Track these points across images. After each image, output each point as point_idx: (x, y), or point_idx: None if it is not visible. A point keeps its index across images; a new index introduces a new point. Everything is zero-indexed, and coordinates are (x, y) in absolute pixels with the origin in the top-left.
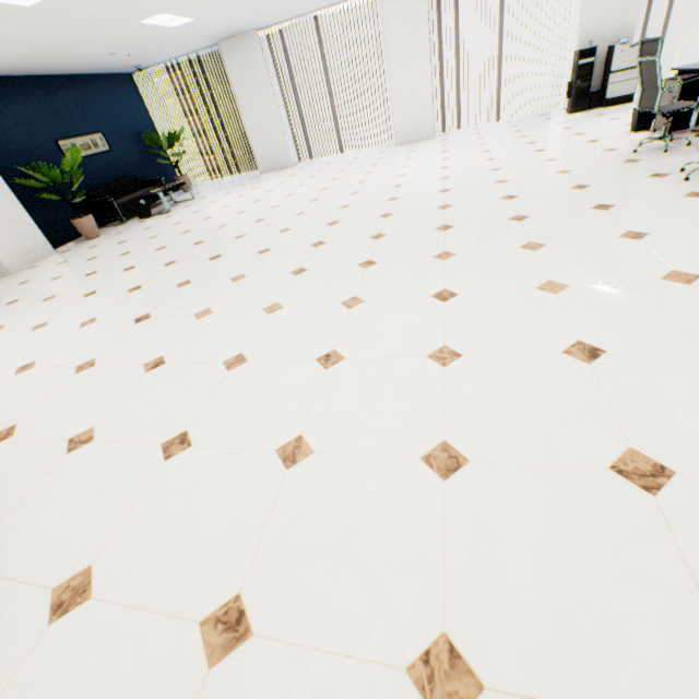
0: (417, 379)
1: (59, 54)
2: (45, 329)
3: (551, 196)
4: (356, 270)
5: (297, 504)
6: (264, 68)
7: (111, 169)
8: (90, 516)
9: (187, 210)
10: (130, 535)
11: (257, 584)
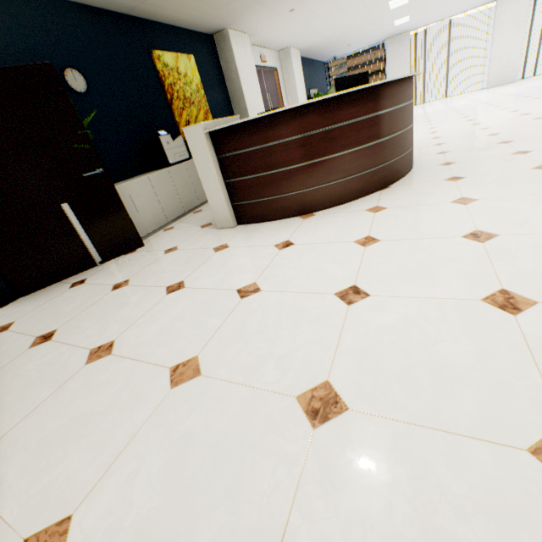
0: None
1: (339, 42)
2: None
3: None
4: None
5: None
6: (409, 51)
7: None
8: None
9: None
10: None
11: None
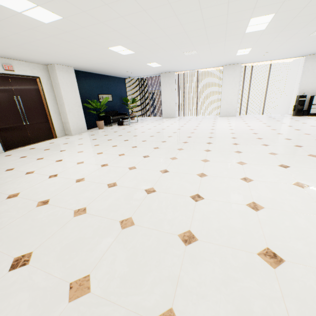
0: (294, 190)
1: (114, 69)
2: (103, 154)
3: (307, 141)
4: (234, 153)
5: (270, 222)
6: (174, 83)
7: (110, 107)
8: (175, 214)
9: (137, 125)
10: (199, 223)
11: (273, 245)
